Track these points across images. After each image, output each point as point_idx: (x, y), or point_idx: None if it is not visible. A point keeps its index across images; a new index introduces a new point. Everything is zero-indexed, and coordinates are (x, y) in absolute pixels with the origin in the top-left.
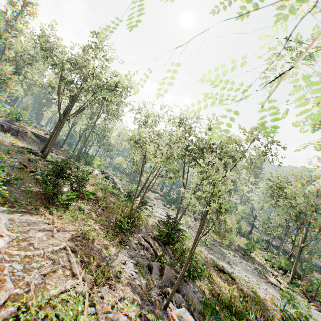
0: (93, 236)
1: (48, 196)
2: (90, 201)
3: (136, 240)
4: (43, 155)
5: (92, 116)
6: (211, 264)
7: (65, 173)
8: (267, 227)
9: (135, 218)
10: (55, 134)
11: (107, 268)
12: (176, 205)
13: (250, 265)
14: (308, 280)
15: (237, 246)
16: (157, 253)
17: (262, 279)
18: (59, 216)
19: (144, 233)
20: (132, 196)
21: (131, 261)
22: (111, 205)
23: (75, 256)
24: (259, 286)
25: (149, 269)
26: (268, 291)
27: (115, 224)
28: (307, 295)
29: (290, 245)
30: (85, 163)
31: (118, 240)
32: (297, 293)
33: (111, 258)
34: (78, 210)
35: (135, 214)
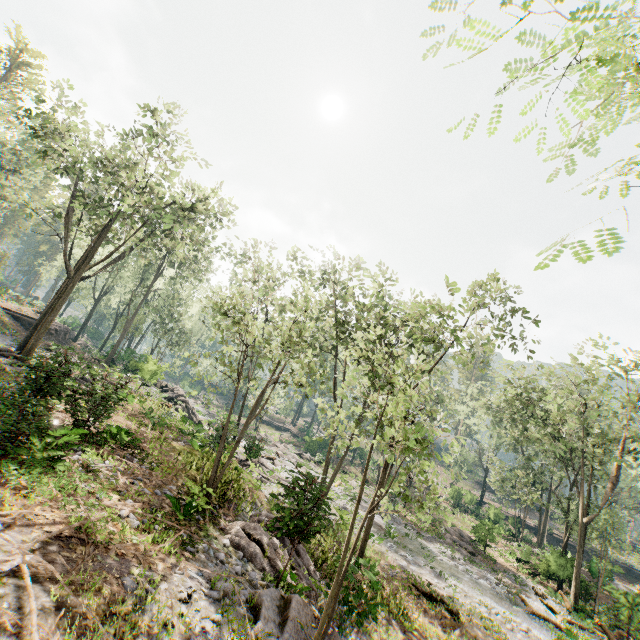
0: (109, 535)
1: (3, 441)
2: (119, 451)
3: (227, 537)
4: (22, 353)
5: (146, 274)
6: (405, 580)
7: (60, 387)
8: (511, 488)
9: (227, 485)
10: (55, 307)
11: (134, 617)
12: (325, 455)
13: (488, 575)
14: (607, 597)
15: (457, 535)
16: (277, 566)
17: (515, 607)
18: (24, 490)
19: (247, 520)
20: (227, 437)
21: (205, 592)
22: (171, 459)
23: (44, 591)
24: (511, 623)
25: (252, 608)
26: (531, 635)
27: (174, 502)
28: (612, 634)
29: (561, 521)
30: (125, 372)
31: (177, 540)
32: (590, 632)
33: (151, 589)
34: (83, 473)
35: (229, 477)
